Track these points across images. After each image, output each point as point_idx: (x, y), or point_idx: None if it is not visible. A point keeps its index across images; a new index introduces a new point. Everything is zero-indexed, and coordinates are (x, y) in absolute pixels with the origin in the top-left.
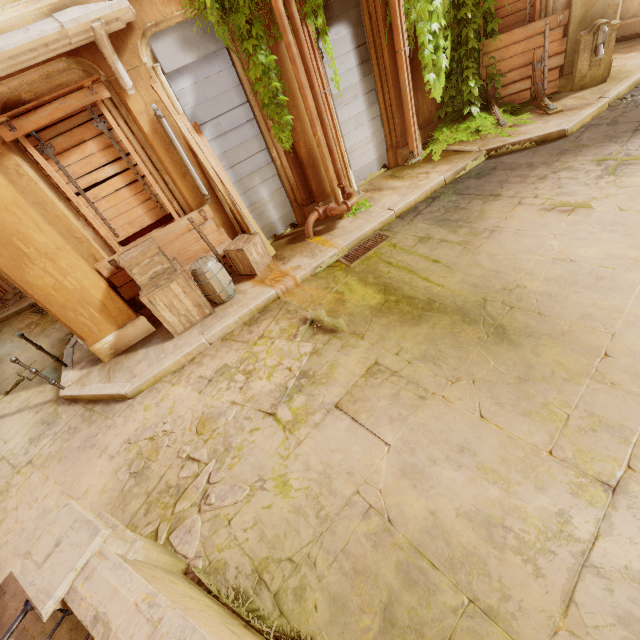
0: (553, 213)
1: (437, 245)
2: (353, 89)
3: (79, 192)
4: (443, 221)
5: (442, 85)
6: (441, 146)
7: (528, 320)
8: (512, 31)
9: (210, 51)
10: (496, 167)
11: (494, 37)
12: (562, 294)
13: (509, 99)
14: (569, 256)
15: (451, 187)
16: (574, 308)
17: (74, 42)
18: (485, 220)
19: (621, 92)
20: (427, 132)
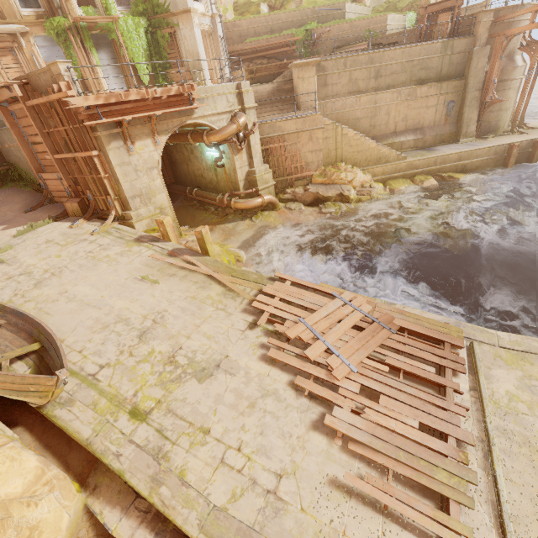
0: None
1: None
2: (112, 71)
3: (3, 68)
4: None
5: (149, 79)
6: None
7: None
8: (174, 69)
9: (54, 45)
10: None
11: (169, 69)
12: None
13: None
14: None
15: None
16: None
17: (10, 31)
18: None
19: None
20: None
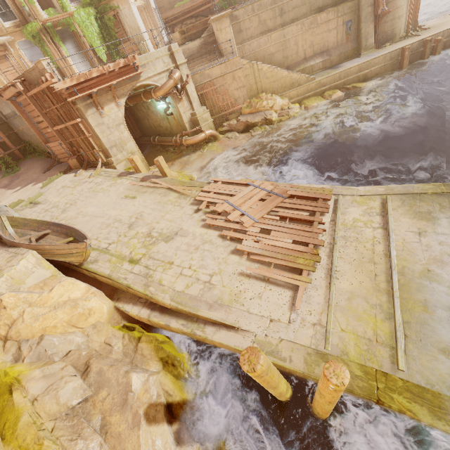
0: None
1: None
2: (78, 57)
3: (3, 73)
4: None
5: (106, 57)
6: None
7: None
8: (123, 44)
9: (33, 46)
10: None
11: (120, 46)
12: None
13: None
14: None
15: None
16: None
17: (1, 43)
18: None
19: None
20: None
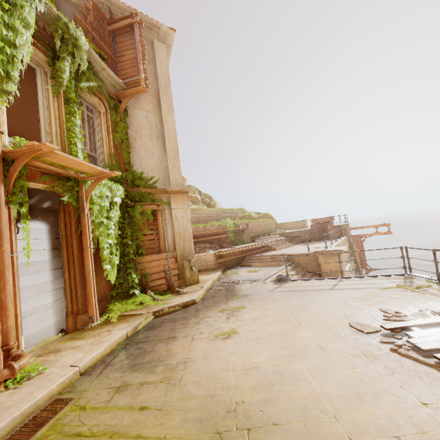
0: (219, 340)
1: (139, 389)
2: (41, 264)
3: None
4: (136, 365)
5: (115, 274)
6: (116, 313)
7: (272, 436)
8: (152, 255)
9: None
10: (163, 321)
11: (143, 256)
12: (273, 396)
13: (155, 288)
14: (251, 364)
15: (133, 338)
16: (291, 405)
17: None
18: (174, 355)
19: (208, 286)
20: (103, 305)
